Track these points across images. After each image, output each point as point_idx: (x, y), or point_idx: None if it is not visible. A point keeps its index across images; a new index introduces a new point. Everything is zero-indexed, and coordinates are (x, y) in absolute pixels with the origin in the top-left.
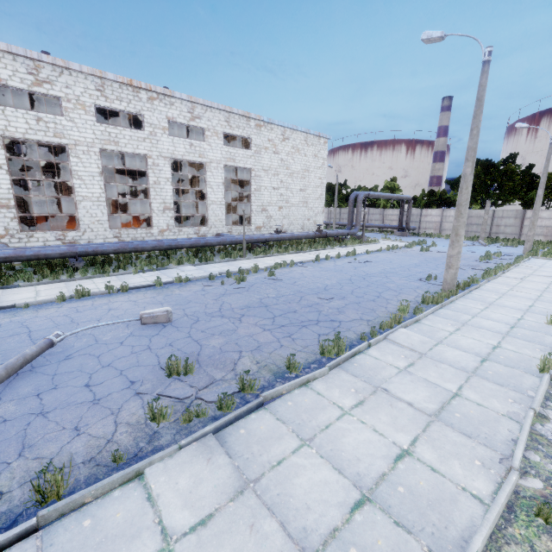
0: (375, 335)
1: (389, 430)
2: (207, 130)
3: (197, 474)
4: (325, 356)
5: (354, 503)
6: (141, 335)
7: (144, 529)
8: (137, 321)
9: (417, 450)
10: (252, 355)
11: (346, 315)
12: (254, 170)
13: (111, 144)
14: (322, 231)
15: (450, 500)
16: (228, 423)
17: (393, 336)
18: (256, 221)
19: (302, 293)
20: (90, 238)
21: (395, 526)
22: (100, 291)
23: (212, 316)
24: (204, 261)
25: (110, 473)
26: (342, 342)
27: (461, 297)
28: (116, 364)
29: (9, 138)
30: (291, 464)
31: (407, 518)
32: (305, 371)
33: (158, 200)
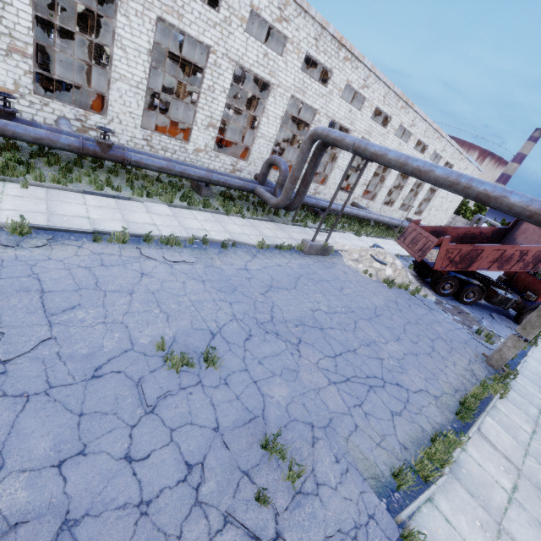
0: None
1: None
2: (442, 158)
3: None
4: None
5: None
6: None
7: None
8: None
9: None
10: None
11: None
12: None
13: None
14: None
15: None
16: None
17: None
18: (423, 215)
19: None
20: (373, 207)
21: None
22: None
23: None
24: None
25: None
26: None
27: None
28: None
29: None
30: None
31: None
32: None
33: (403, 193)
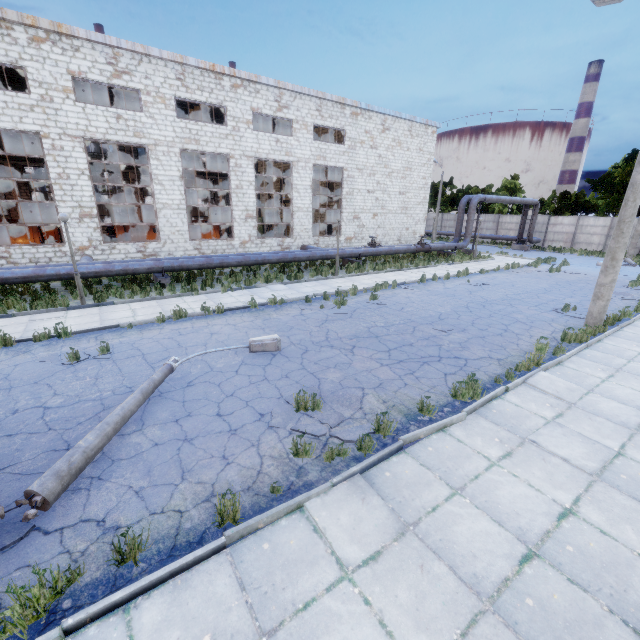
0: (511, 377)
1: (546, 487)
2: (295, 122)
3: (355, 512)
4: (457, 399)
5: (521, 556)
6: (253, 363)
7: (319, 557)
8: (244, 348)
9: (582, 510)
10: (376, 393)
11: (471, 351)
12: (346, 169)
13: (192, 143)
14: (424, 244)
15: (626, 565)
16: (372, 464)
17: (534, 381)
18: (346, 231)
19: (414, 323)
20: (170, 250)
21: (569, 583)
22: (196, 313)
23: (321, 345)
24: (293, 279)
25: (271, 503)
26: (478, 385)
27: (610, 336)
28: (239, 394)
29: (90, 139)
30: (446, 511)
31: (581, 577)
32: (439, 414)
33: (240, 207)
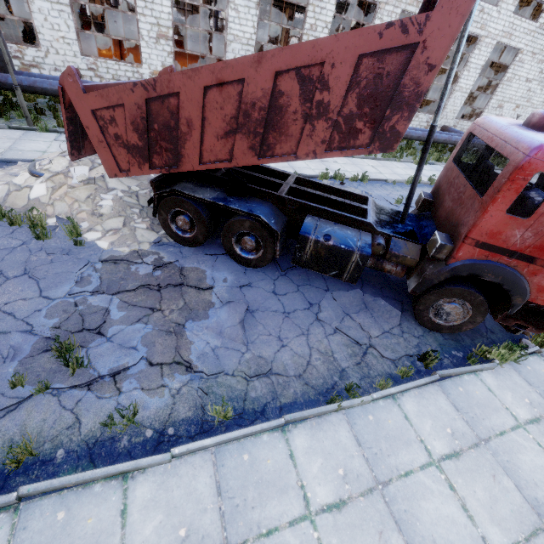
0: None
1: None
2: None
3: None
4: None
5: None
6: None
7: None
8: None
9: None
10: None
11: None
12: (522, 52)
13: (413, 4)
14: None
15: None
16: None
17: None
18: None
19: None
20: None
21: None
22: (425, 181)
23: None
24: None
25: None
26: None
27: None
28: None
29: None
30: None
31: None
32: None
33: None
